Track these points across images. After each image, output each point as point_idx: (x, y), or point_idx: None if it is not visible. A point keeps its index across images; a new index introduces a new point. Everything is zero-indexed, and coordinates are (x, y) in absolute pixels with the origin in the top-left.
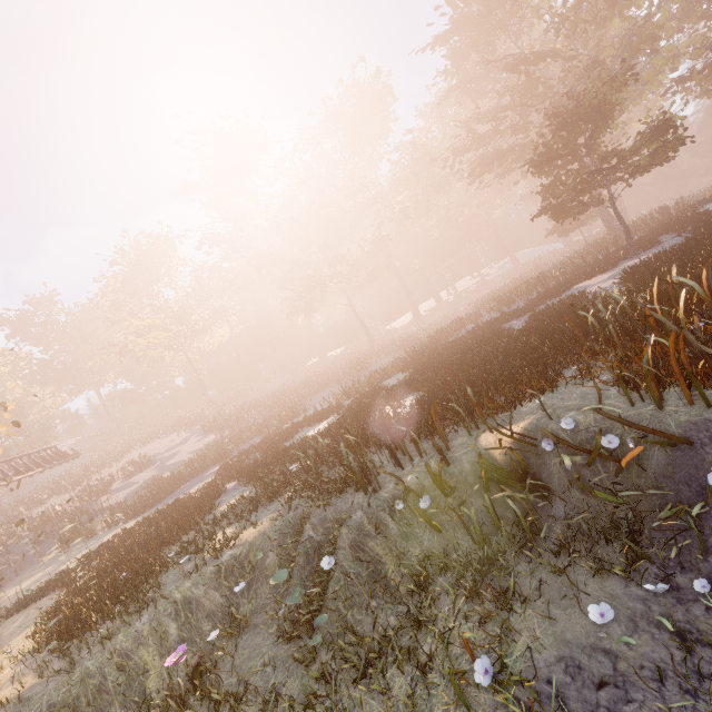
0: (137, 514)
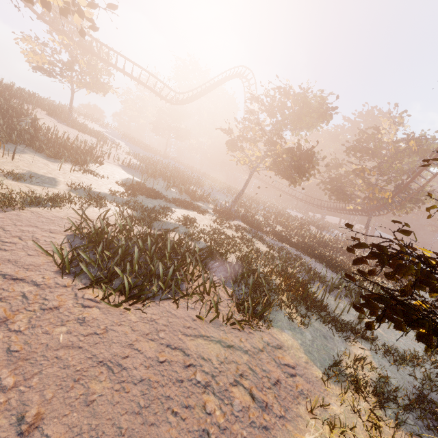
0: None
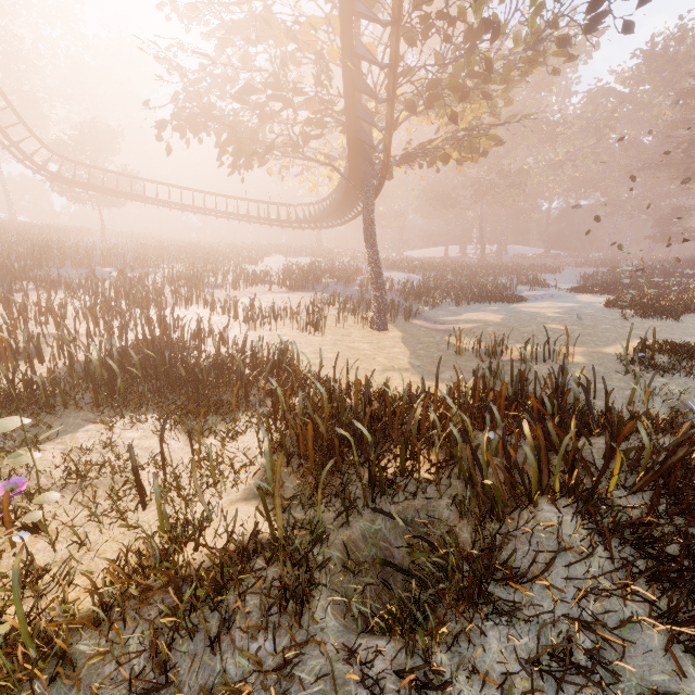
0: (521, 300)
